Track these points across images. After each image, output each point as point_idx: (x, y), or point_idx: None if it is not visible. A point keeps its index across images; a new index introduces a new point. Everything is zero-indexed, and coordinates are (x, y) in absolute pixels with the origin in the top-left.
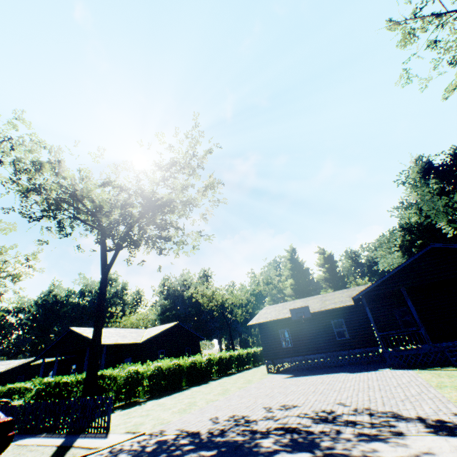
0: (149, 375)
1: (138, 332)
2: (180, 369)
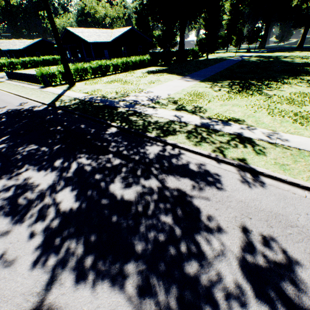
0: (21, 63)
1: (26, 43)
2: (36, 62)
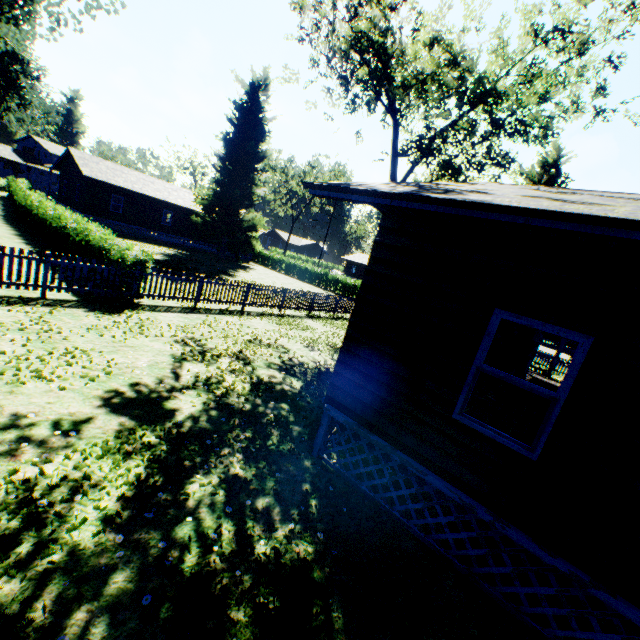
0: None
1: None
2: None
